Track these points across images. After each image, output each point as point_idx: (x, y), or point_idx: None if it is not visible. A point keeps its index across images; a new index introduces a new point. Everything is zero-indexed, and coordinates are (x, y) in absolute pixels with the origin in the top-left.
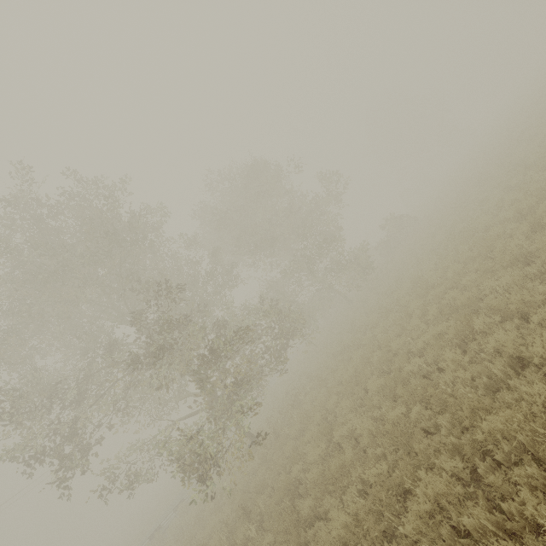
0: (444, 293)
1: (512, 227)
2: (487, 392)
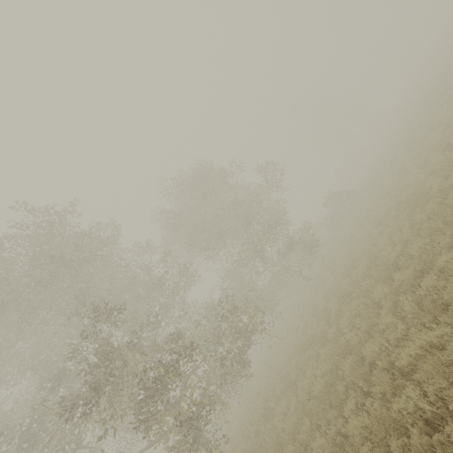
0: (413, 275)
1: None
2: None
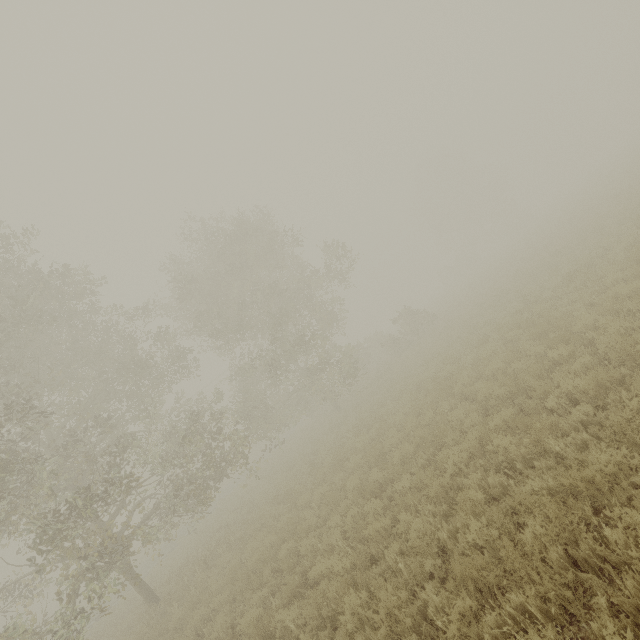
0: (384, 480)
1: (473, 419)
2: None
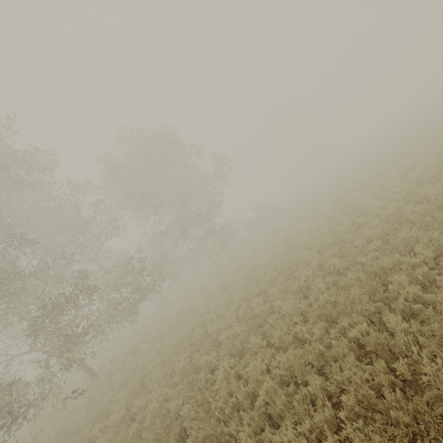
0: (259, 291)
1: (313, 256)
2: (233, 409)
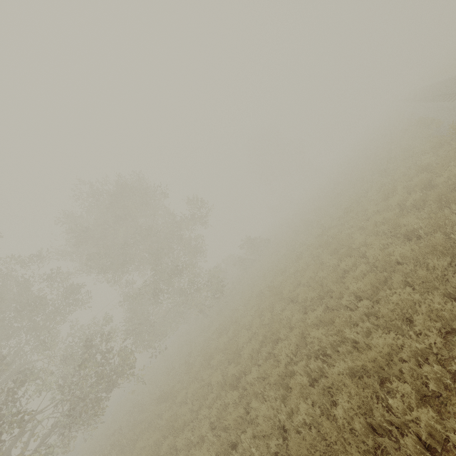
0: (240, 372)
1: (297, 317)
2: None
